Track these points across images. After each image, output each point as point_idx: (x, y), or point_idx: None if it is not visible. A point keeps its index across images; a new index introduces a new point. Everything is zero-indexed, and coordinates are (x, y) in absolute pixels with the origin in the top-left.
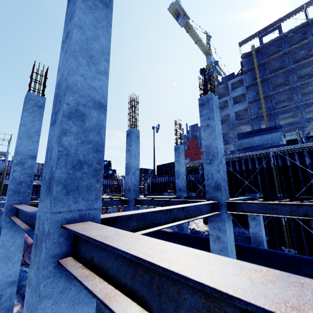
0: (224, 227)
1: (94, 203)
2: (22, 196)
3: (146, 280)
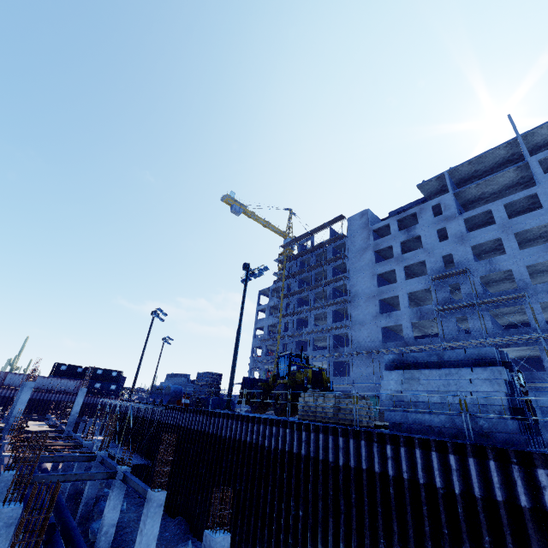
0: None
1: None
2: None
3: None
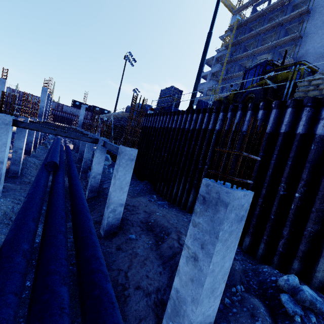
0: None
1: None
2: None
3: None
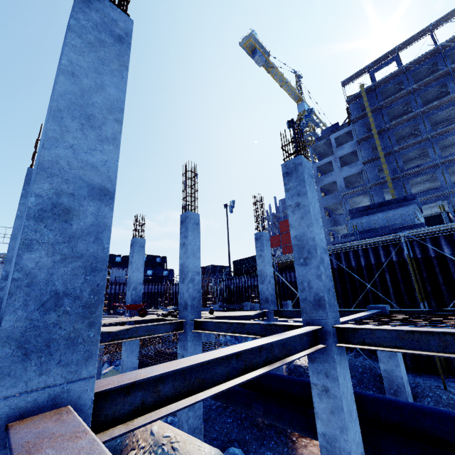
0: (335, 371)
1: (82, 368)
2: None
3: None
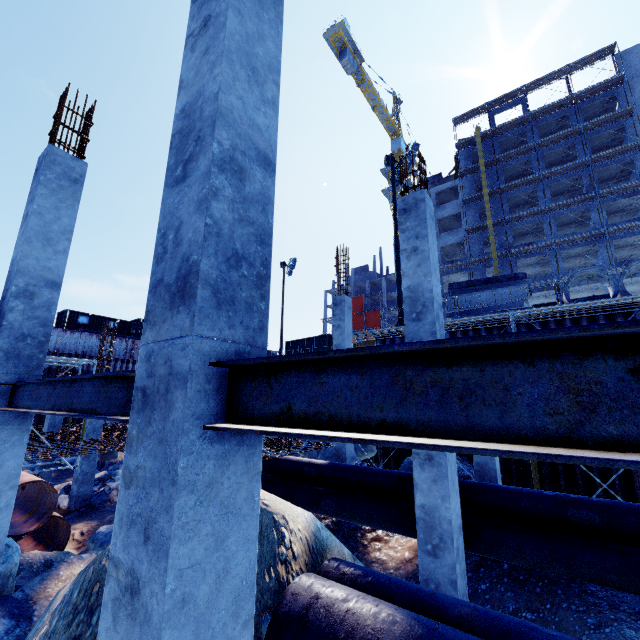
0: None
1: (257, 336)
2: (25, 367)
3: (434, 397)
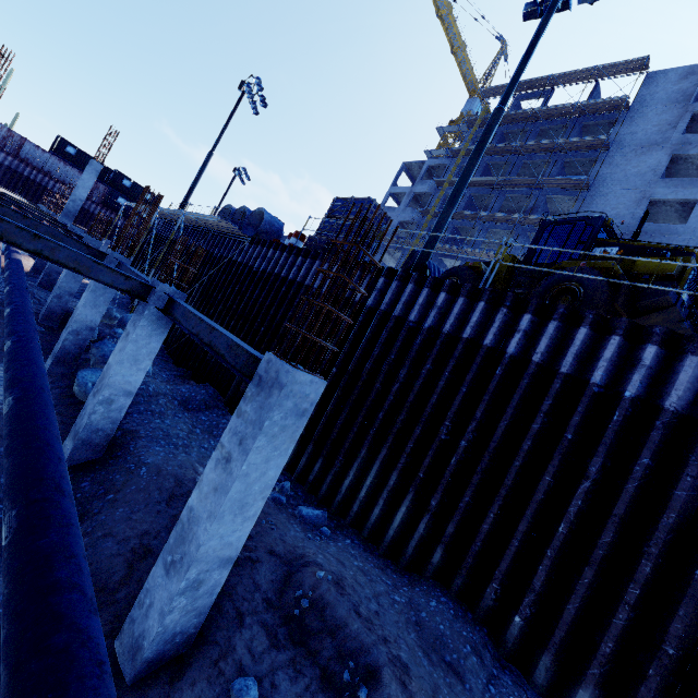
0: None
1: None
2: None
3: None
